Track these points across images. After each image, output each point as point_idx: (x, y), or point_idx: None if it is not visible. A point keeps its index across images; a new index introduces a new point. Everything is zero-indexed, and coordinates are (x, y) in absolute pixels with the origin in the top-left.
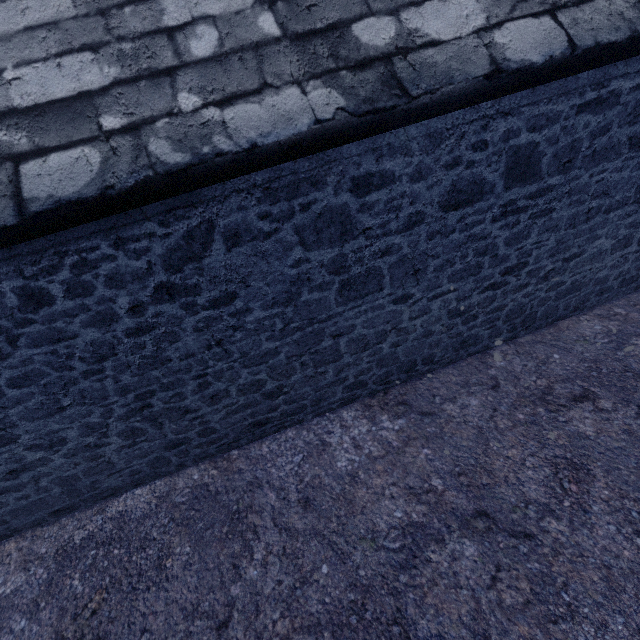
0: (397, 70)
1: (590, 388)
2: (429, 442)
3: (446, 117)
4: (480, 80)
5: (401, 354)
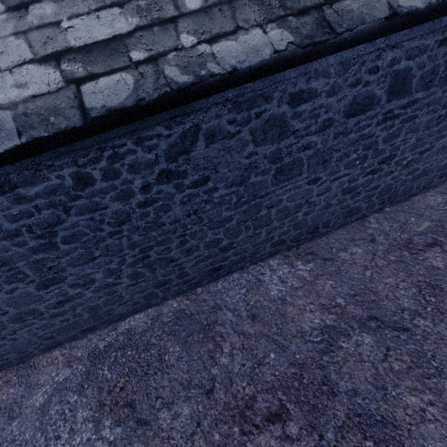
0: (326, 15)
1: (438, 238)
2: (332, 276)
3: (353, 50)
4: (382, 21)
5: (309, 220)
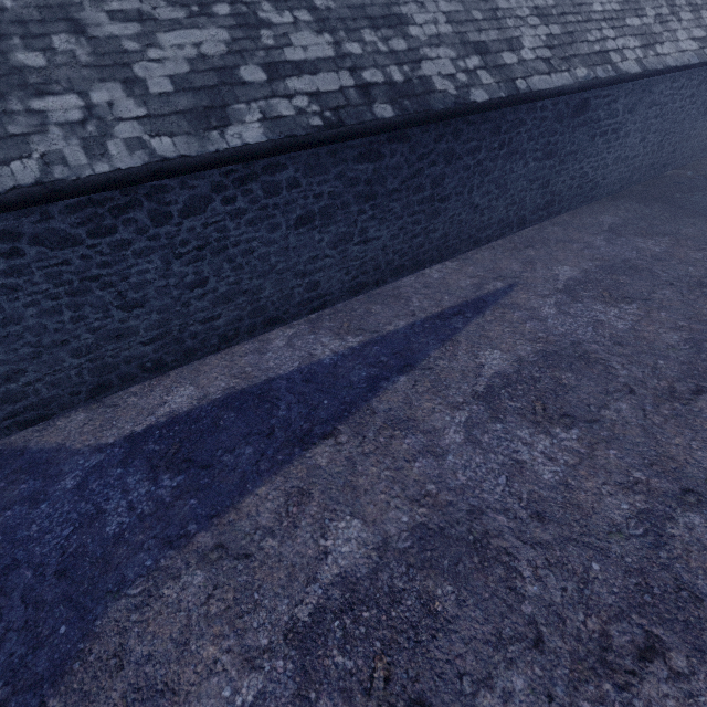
0: None
1: None
2: None
3: None
4: None
5: (695, 147)
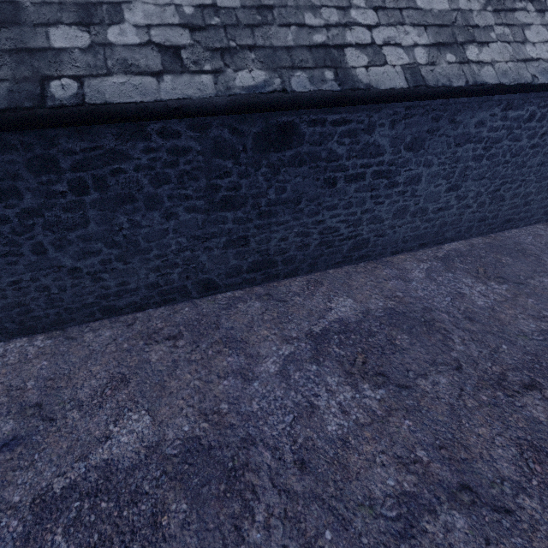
0: None
1: None
2: None
3: None
4: None
5: None
